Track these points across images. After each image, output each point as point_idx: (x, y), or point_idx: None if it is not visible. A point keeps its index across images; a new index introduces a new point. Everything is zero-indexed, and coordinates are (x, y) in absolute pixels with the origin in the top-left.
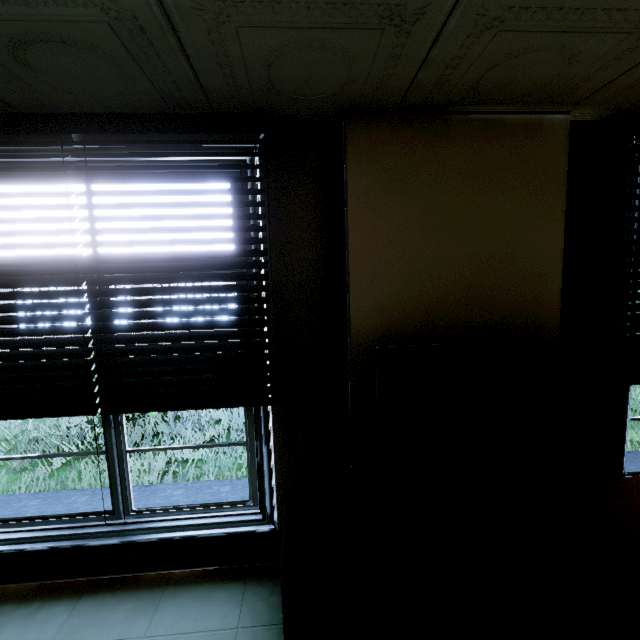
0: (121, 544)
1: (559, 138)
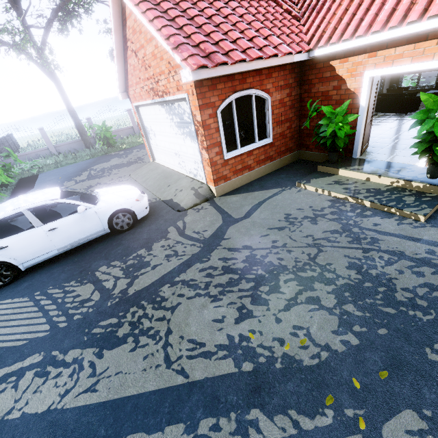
0: (415, 90)
1: None
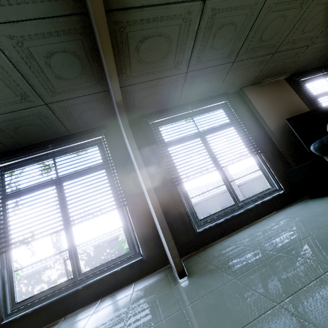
0: (243, 212)
1: (283, 81)
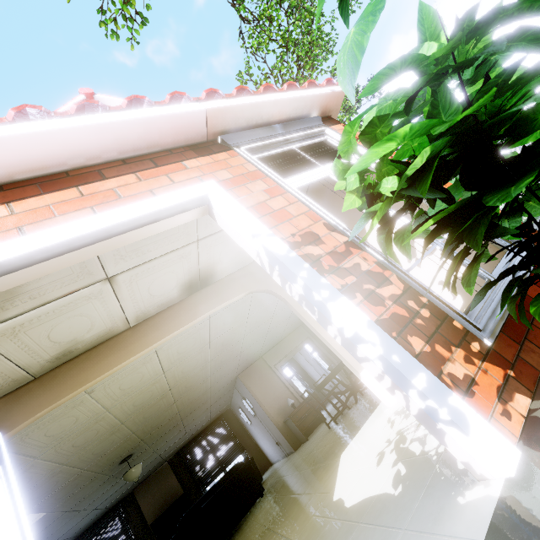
0: None
1: (167, 465)
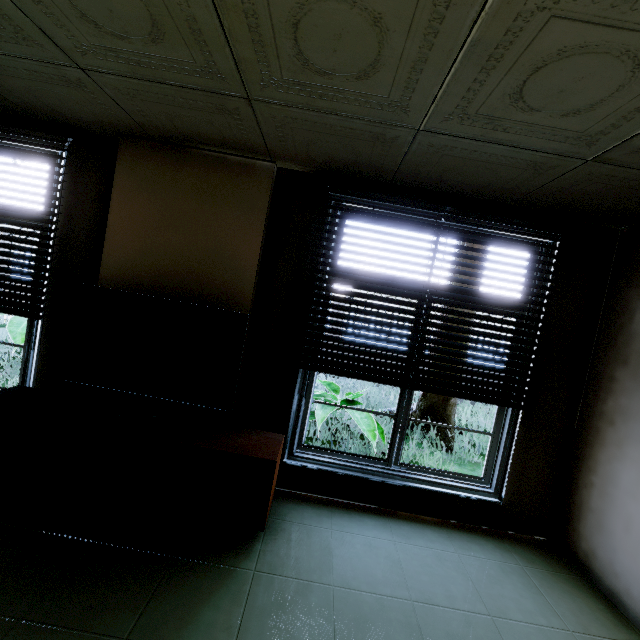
0: None
1: (265, 178)
